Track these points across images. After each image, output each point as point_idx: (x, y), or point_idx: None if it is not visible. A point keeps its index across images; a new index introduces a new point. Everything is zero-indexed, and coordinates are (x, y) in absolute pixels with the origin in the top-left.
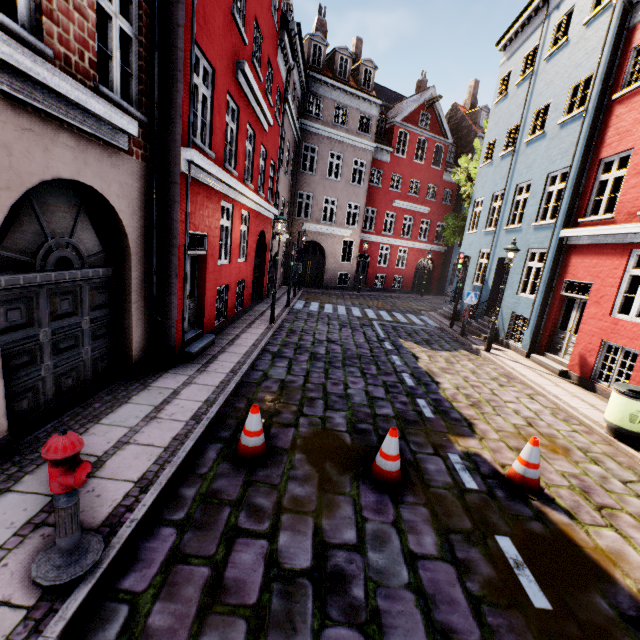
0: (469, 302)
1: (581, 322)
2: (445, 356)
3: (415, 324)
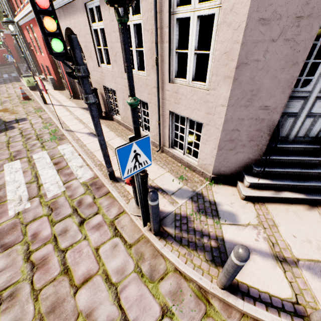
0: (11, 60)
1: (37, 58)
2: (1, 86)
3: (2, 78)
